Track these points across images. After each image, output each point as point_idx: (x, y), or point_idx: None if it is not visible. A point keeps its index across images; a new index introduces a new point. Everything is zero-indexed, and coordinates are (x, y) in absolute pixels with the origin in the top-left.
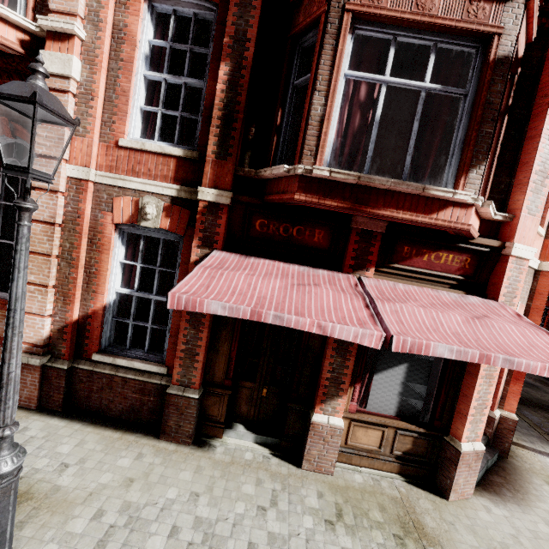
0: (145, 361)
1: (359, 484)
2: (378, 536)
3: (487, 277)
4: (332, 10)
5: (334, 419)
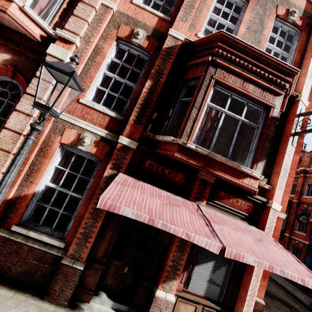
0: (50, 236)
1: None
2: None
3: (259, 217)
4: (207, 76)
5: (169, 295)
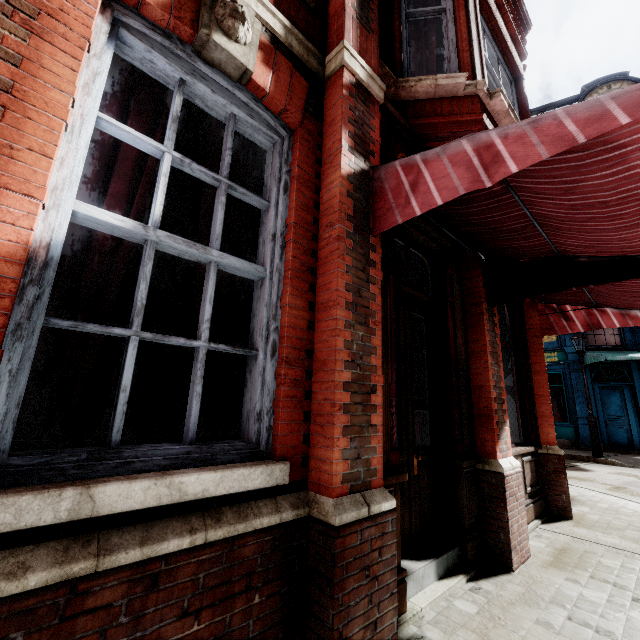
0: (210, 466)
1: (548, 547)
2: None
3: None
4: None
5: (512, 460)
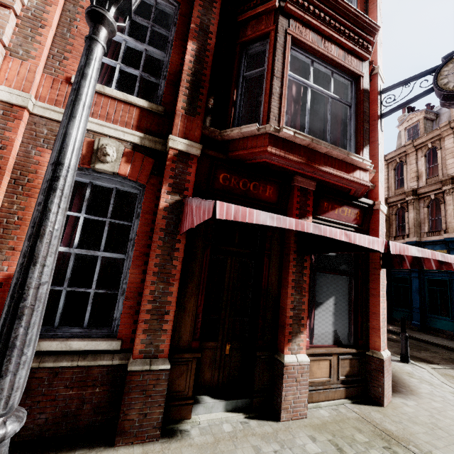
0: (86, 338)
1: (329, 417)
2: (377, 453)
3: (368, 225)
4: (279, 30)
5: (300, 357)
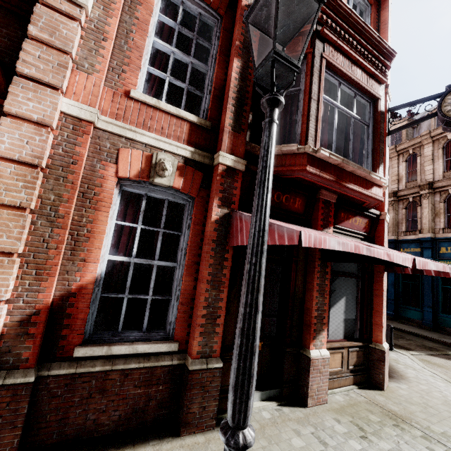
0: (148, 342)
1: (344, 401)
2: (390, 431)
3: (374, 233)
4: (316, 53)
5: (323, 351)
